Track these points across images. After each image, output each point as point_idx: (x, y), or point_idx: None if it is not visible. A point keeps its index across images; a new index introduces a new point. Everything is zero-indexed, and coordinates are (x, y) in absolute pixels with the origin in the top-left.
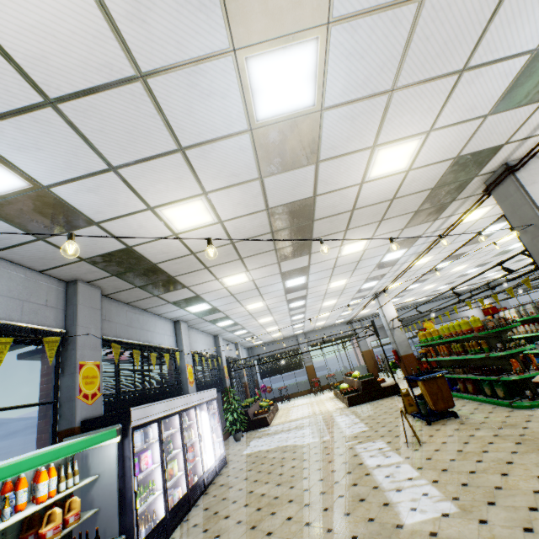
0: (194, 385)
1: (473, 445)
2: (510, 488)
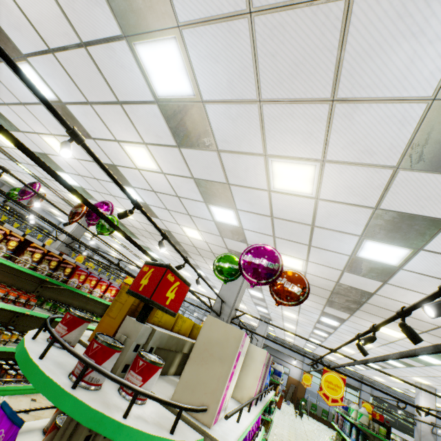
0: None
1: None
2: None
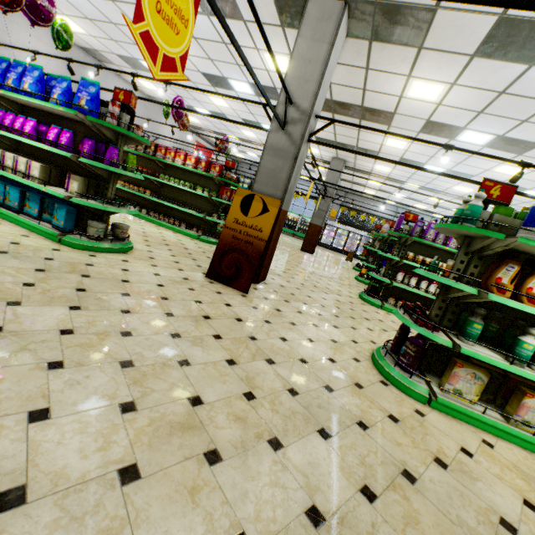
0: None
1: (334, 258)
2: None
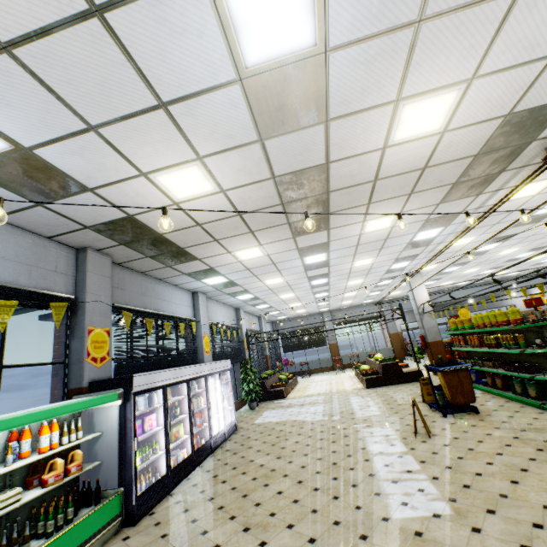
0: (211, 355)
1: (488, 445)
2: (517, 499)
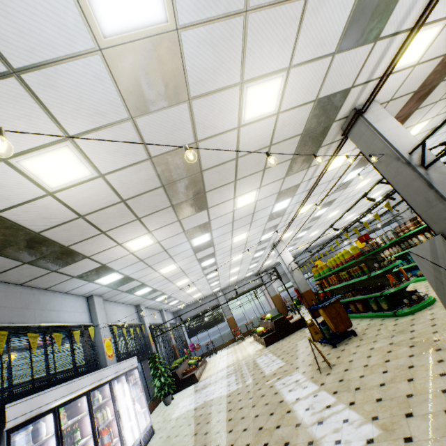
0: (115, 358)
1: (375, 357)
2: (421, 393)
